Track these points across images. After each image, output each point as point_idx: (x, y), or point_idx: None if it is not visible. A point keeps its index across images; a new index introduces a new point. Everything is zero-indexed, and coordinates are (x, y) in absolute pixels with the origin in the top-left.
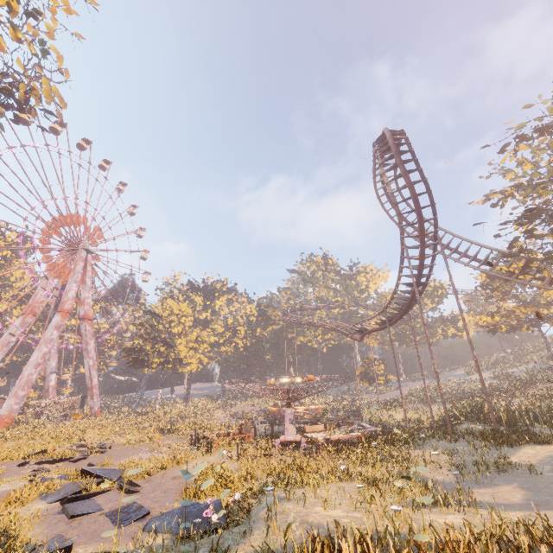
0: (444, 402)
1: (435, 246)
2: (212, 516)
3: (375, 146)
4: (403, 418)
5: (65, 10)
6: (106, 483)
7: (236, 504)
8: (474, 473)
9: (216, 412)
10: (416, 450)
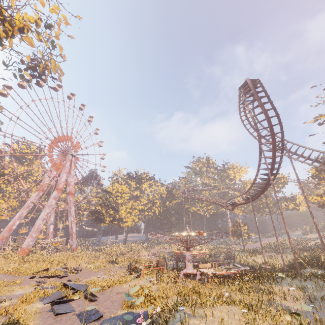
0: (294, 253)
1: (282, 150)
2: (143, 323)
3: (240, 89)
4: (262, 262)
5: (64, 23)
6: (77, 296)
7: (157, 315)
8: (323, 306)
9: (142, 252)
10: (276, 285)
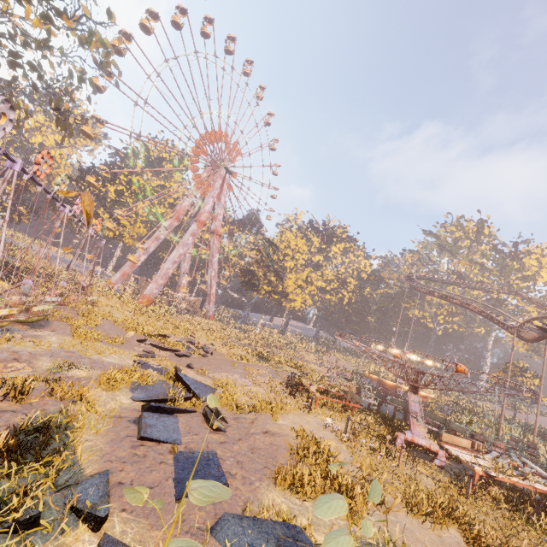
0: None
1: None
2: None
3: None
4: None
5: None
6: (143, 490)
7: None
8: None
9: (308, 354)
10: None
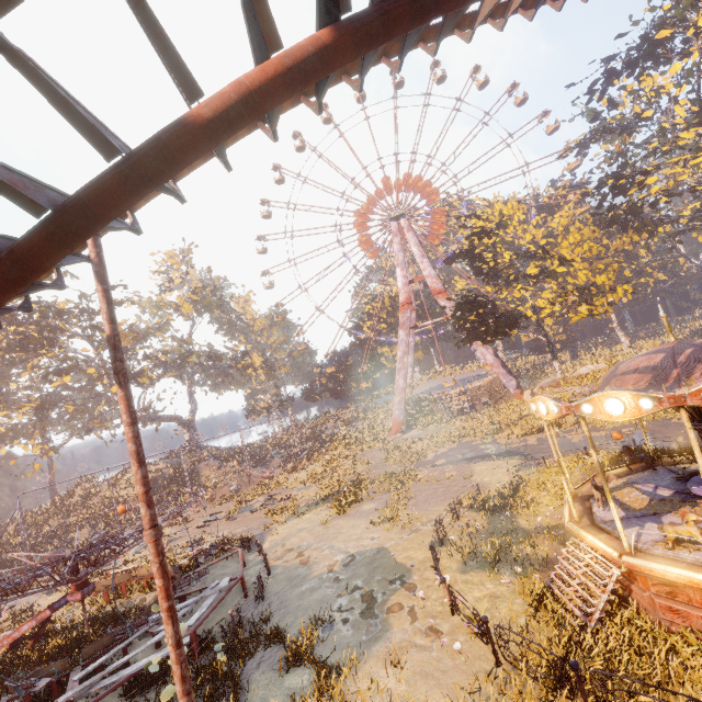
0: None
1: None
2: None
3: None
4: None
5: None
6: None
7: None
8: None
9: None
10: None
